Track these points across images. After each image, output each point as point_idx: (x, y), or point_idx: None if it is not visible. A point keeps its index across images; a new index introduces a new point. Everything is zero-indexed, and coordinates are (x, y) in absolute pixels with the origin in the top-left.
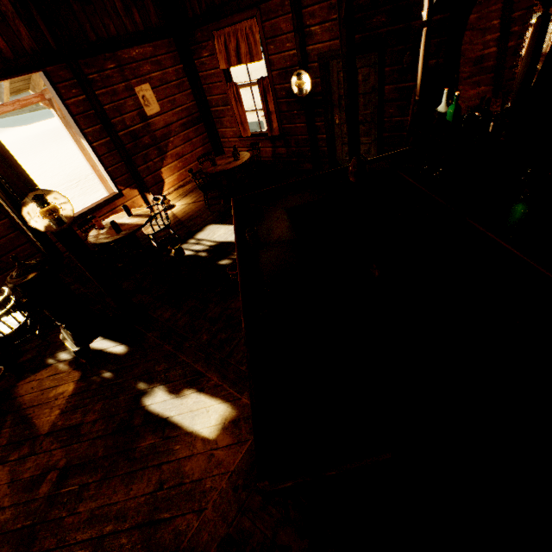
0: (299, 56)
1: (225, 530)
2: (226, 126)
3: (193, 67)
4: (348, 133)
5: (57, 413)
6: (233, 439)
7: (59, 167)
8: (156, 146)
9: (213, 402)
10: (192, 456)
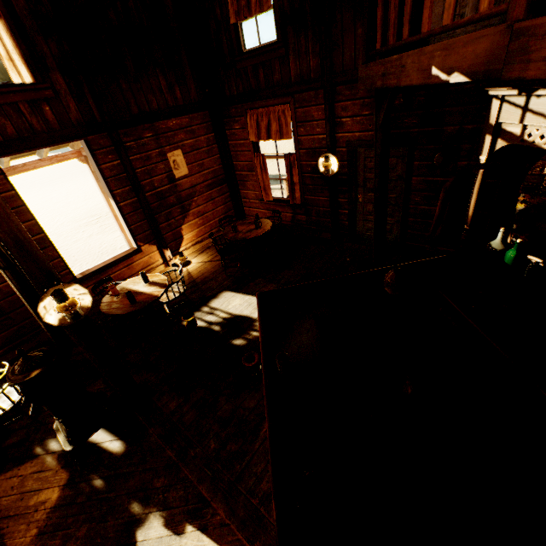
0: (328, 141)
1: None
2: (249, 188)
3: (224, 136)
4: (375, 221)
5: (33, 533)
6: None
7: (82, 200)
8: (180, 205)
9: None
10: None
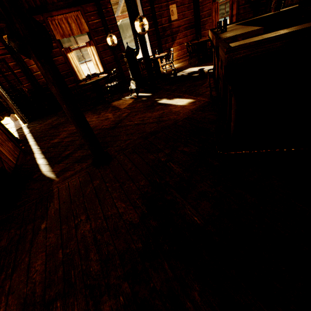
0: None
1: (186, 117)
2: (206, 29)
3: None
4: None
5: (126, 105)
6: (192, 104)
7: None
8: (171, 36)
9: (185, 99)
10: (176, 108)
